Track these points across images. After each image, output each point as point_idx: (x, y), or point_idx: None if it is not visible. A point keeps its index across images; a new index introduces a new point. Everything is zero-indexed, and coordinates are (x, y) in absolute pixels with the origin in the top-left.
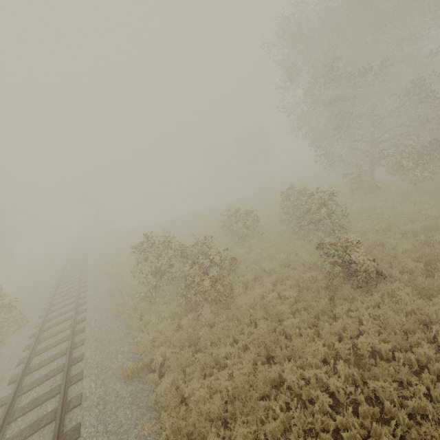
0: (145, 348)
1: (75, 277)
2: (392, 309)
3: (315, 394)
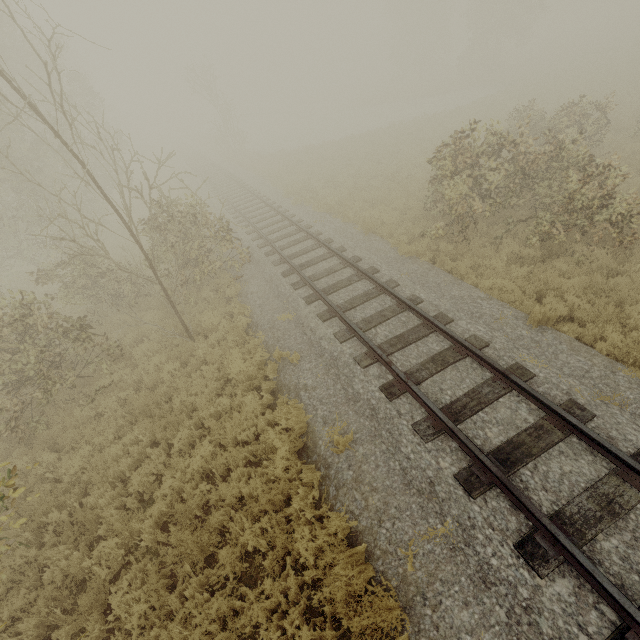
0: (513, 296)
1: (265, 210)
2: None
3: None
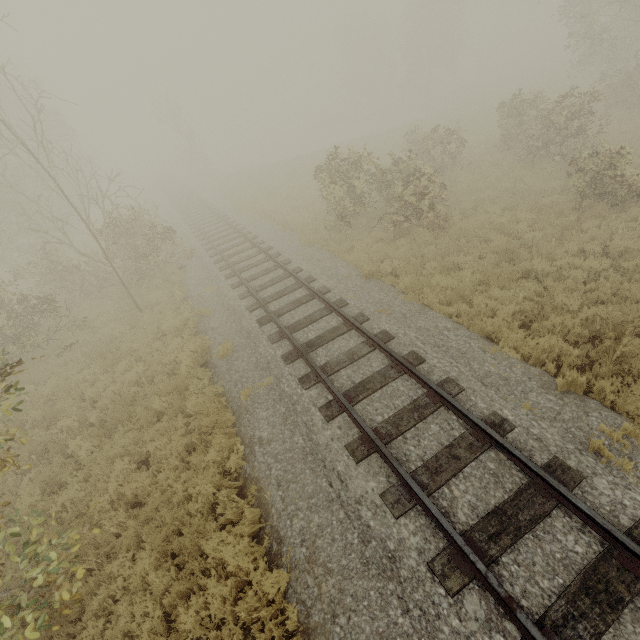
0: (364, 264)
1: (213, 218)
2: None
3: (567, 274)
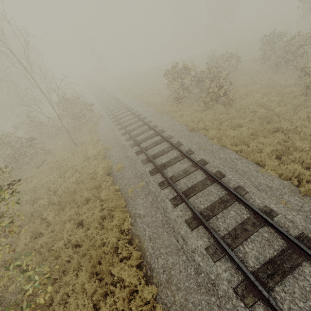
0: (189, 123)
1: (111, 99)
2: None
3: (300, 130)
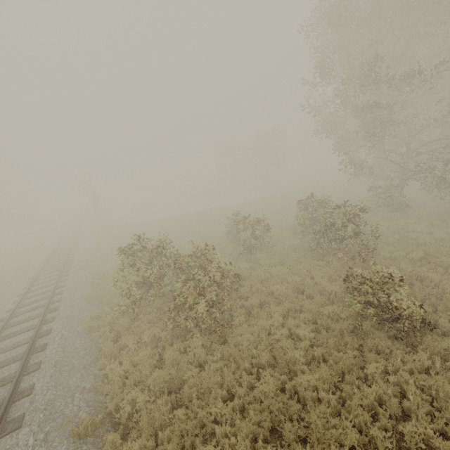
0: (112, 387)
1: (56, 273)
2: (448, 380)
3: None
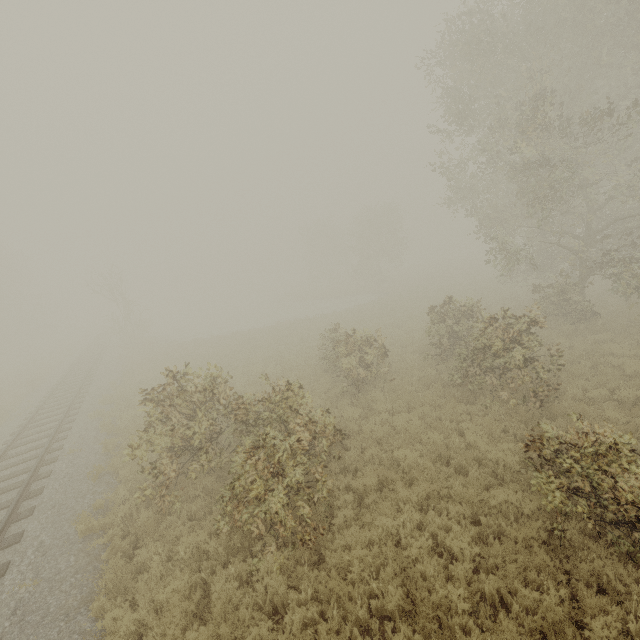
0: None
1: (52, 425)
2: None
3: None
